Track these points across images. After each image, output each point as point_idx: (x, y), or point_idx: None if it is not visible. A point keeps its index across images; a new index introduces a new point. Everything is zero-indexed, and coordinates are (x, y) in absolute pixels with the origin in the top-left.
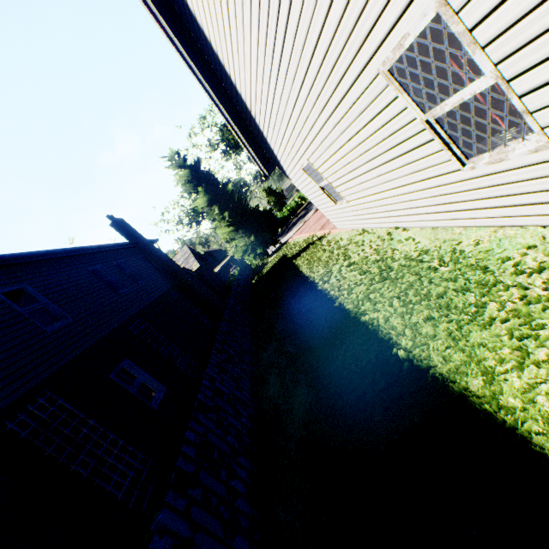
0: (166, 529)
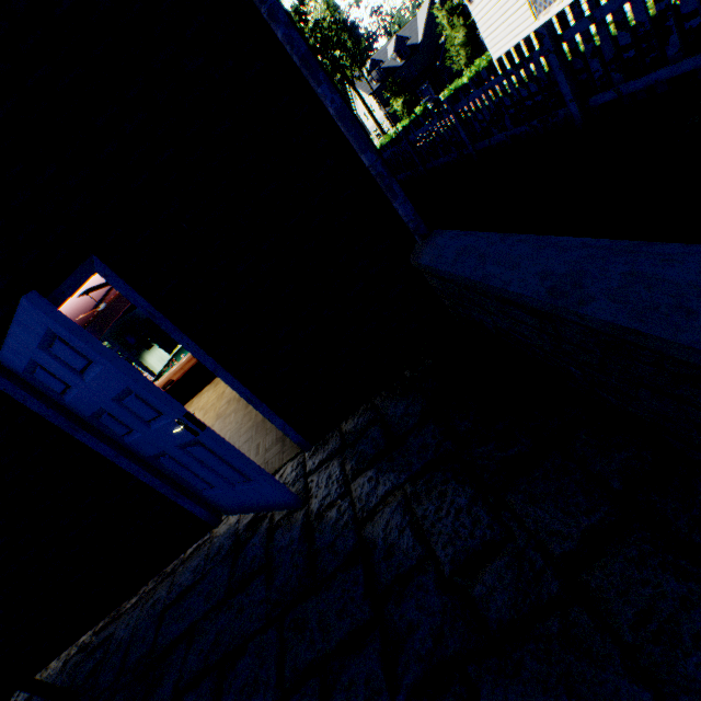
0: (552, 30)
